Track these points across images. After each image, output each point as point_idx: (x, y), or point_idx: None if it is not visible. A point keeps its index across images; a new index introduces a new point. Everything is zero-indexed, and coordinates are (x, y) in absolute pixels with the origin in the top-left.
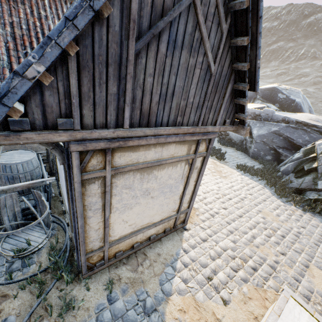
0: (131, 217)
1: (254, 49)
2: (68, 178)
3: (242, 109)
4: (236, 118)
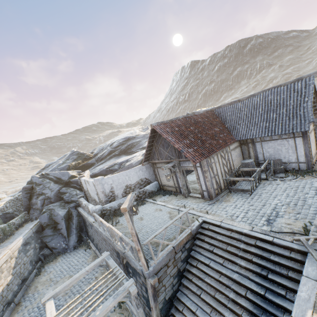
0: (312, 149)
1: (316, 96)
2: (303, 138)
3: (315, 110)
4: (314, 113)
